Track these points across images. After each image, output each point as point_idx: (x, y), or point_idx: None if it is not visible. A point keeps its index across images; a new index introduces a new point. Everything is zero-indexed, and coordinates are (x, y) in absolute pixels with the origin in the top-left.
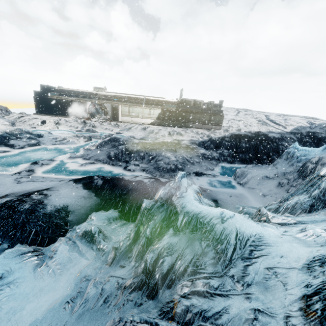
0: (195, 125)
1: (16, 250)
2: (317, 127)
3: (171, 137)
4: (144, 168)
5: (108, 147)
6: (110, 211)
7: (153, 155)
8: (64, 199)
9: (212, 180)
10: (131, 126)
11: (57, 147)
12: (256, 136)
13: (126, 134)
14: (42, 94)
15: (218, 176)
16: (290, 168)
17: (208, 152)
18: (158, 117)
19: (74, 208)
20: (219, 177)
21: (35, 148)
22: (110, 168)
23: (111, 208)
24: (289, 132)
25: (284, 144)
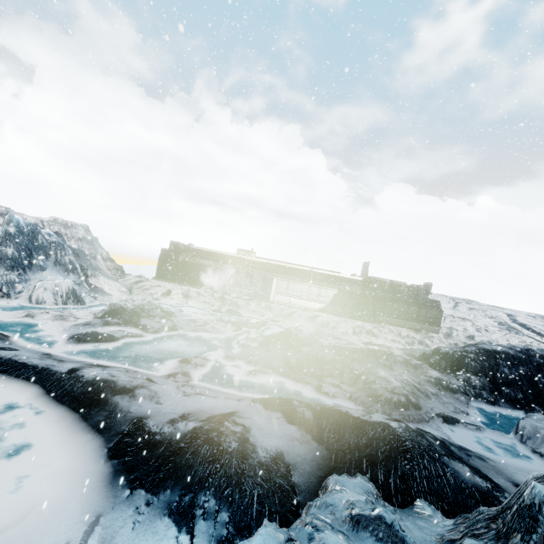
0: (393, 320)
1: (272, 531)
2: None
3: (358, 337)
4: (350, 393)
5: (280, 347)
6: (361, 478)
7: (357, 370)
8: (272, 439)
9: (476, 435)
10: (291, 310)
11: (199, 336)
12: (526, 356)
13: (285, 323)
14: (171, 254)
15: (485, 429)
16: None
17: (445, 376)
18: (331, 302)
19: (293, 459)
20: (487, 432)
21: (172, 334)
22: (293, 385)
23: (351, 469)
24: None
25: None
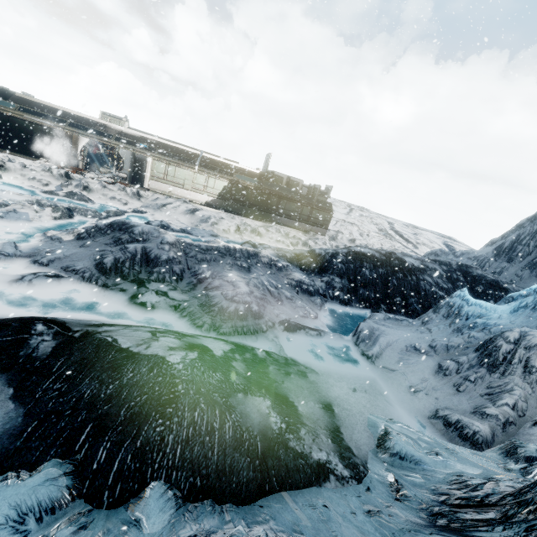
0: (285, 220)
1: None
2: (463, 255)
3: (240, 235)
4: (179, 302)
5: (103, 242)
6: (39, 476)
7: (203, 273)
8: None
9: (315, 341)
10: (167, 201)
11: None
12: (388, 259)
13: (153, 215)
14: None
15: (327, 333)
16: (457, 337)
17: (308, 279)
18: (220, 195)
19: None
20: (328, 336)
21: None
22: (97, 293)
23: (51, 450)
24: (433, 260)
25: (427, 279)
